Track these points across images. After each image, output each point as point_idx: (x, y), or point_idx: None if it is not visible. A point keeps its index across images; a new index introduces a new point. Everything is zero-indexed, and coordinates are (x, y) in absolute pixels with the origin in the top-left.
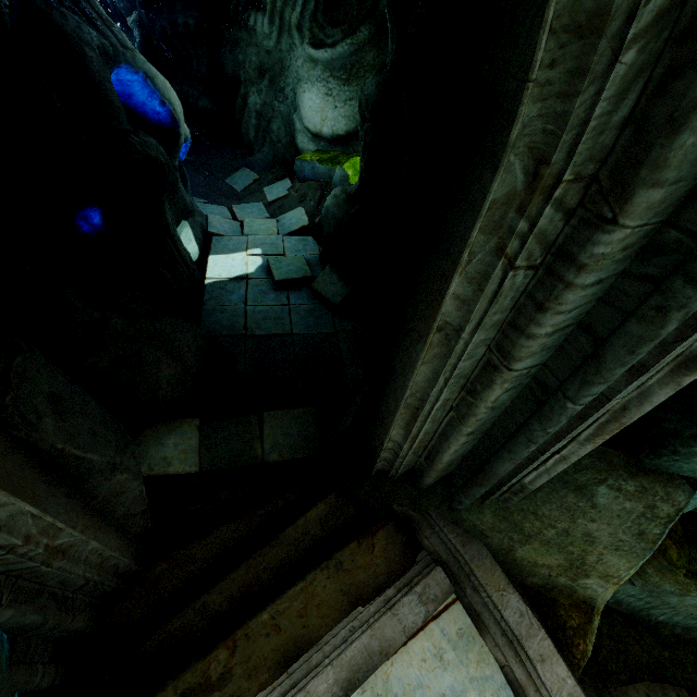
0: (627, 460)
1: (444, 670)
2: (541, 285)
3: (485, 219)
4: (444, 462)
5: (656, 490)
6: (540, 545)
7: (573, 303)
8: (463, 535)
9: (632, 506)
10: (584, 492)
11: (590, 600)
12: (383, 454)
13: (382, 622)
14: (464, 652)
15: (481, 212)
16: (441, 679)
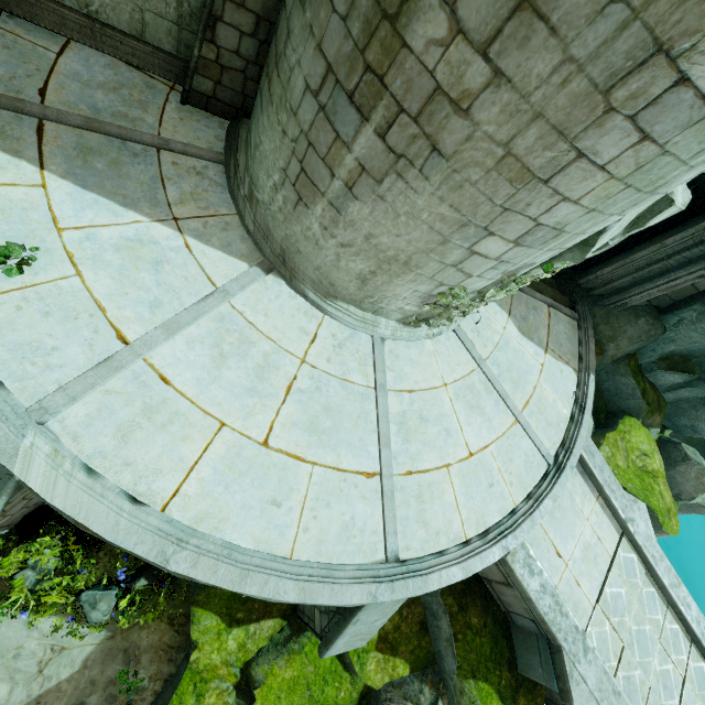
0: (657, 315)
1: (568, 325)
2: (692, 246)
3: (697, 227)
4: (613, 285)
5: (655, 326)
6: (609, 327)
7: (694, 252)
8: (589, 313)
9: (645, 327)
10: (637, 318)
11: (605, 351)
12: (590, 277)
13: (562, 306)
14: (573, 328)
15: (698, 225)
16: (567, 325)
